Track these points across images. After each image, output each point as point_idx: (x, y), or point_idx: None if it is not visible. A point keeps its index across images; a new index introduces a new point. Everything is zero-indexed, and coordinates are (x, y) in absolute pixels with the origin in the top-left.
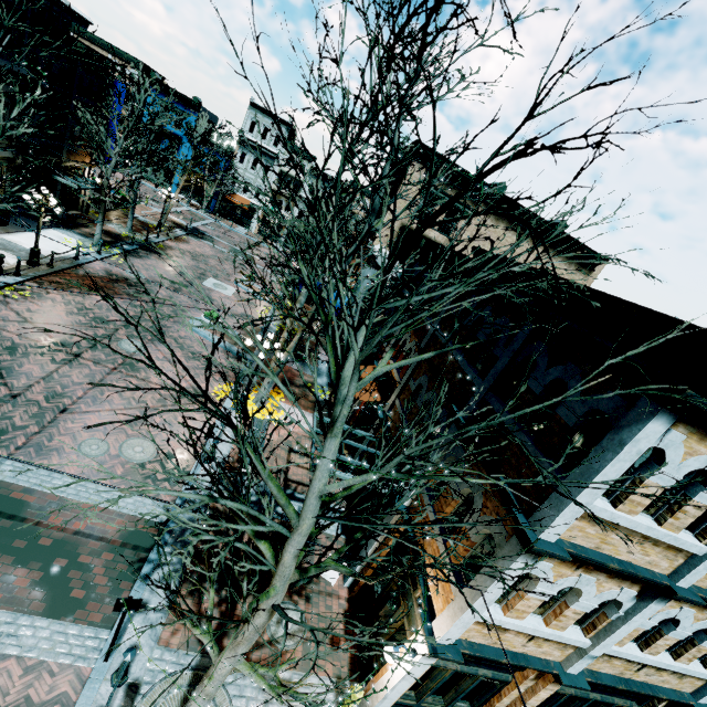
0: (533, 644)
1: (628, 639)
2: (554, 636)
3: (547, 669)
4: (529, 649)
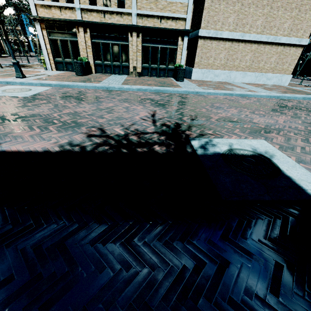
0: (63, 13)
1: (87, 0)
2: (62, 4)
3: (70, 19)
4: (64, 16)
